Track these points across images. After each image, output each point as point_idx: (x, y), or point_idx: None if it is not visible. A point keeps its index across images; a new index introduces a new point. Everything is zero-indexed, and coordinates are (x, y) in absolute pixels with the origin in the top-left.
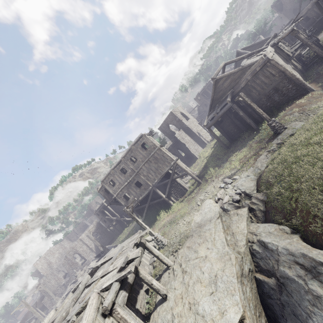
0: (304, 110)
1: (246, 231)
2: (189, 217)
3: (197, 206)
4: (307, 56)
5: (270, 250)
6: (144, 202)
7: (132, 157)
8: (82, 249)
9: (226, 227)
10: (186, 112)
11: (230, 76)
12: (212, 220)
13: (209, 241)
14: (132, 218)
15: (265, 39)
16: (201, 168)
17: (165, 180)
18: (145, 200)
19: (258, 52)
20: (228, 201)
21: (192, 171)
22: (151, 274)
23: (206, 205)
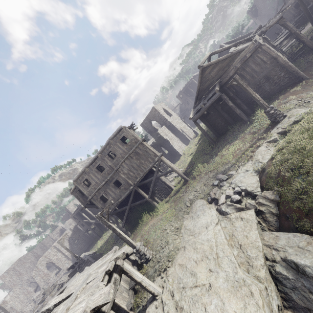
0: (301, 97)
1: (261, 243)
2: (177, 221)
3: (185, 208)
4: (293, 48)
5: (311, 278)
6: (124, 204)
7: (111, 153)
8: (56, 257)
9: (229, 236)
10: (169, 109)
11: (218, 64)
12: (209, 227)
13: (210, 259)
14: (108, 227)
15: (248, 33)
16: (186, 165)
17: (148, 178)
18: (125, 201)
19: (245, 41)
20: (226, 201)
21: (177, 168)
22: (131, 305)
23: (198, 206)
